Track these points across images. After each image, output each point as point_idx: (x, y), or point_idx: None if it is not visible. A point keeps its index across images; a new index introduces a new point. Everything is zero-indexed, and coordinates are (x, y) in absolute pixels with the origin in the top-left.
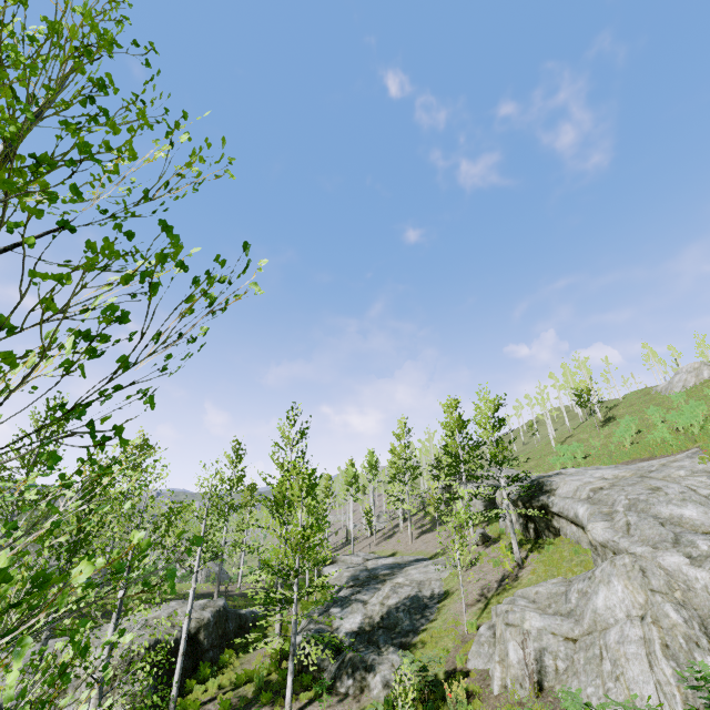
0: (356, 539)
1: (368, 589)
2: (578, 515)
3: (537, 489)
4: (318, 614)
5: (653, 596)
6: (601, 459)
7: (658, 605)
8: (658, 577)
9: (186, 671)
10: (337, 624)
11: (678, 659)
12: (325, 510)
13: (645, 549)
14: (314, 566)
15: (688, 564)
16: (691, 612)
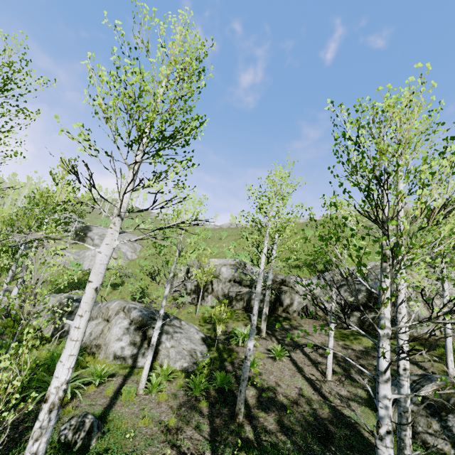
0: None
1: None
2: (95, 238)
3: (87, 228)
4: None
5: None
6: None
7: None
8: None
9: None
10: None
11: None
12: None
13: None
14: None
15: None
16: None
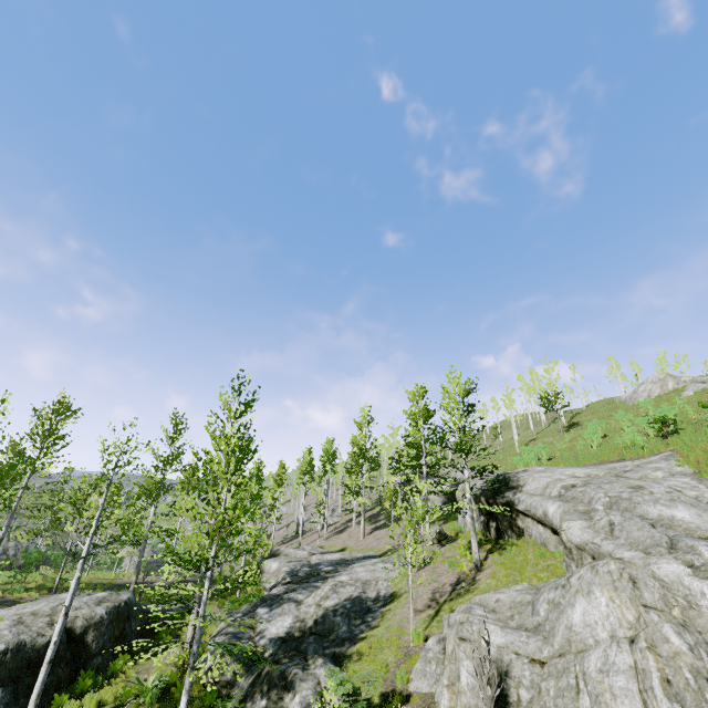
0: (306, 533)
1: (306, 587)
2: (548, 513)
3: (502, 485)
4: (242, 614)
5: (647, 613)
6: (567, 461)
7: (654, 625)
8: (652, 589)
9: (60, 682)
10: (262, 627)
11: (683, 700)
12: (276, 500)
13: (634, 554)
14: (234, 557)
15: (690, 574)
16: (696, 637)
